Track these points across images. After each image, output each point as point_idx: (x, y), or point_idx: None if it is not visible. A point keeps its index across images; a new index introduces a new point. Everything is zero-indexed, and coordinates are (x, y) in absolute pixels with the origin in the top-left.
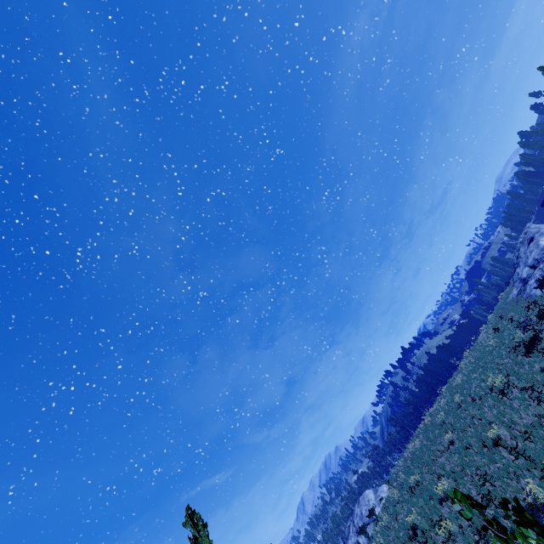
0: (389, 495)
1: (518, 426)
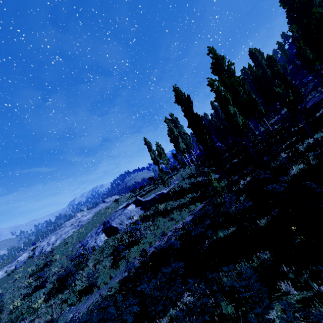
0: None
1: None
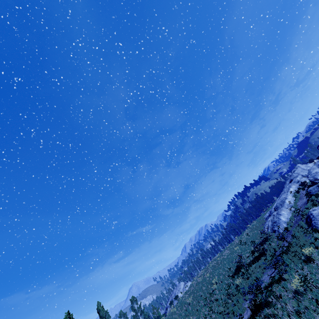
0: (183, 294)
1: None
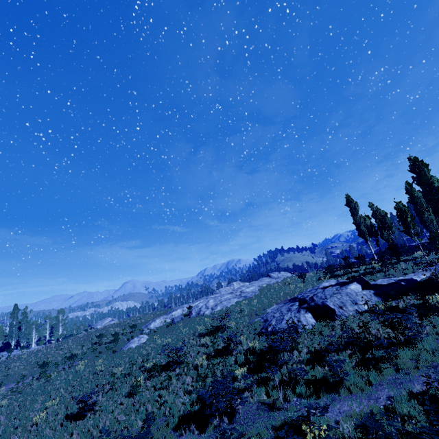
0: None
1: (40, 362)
